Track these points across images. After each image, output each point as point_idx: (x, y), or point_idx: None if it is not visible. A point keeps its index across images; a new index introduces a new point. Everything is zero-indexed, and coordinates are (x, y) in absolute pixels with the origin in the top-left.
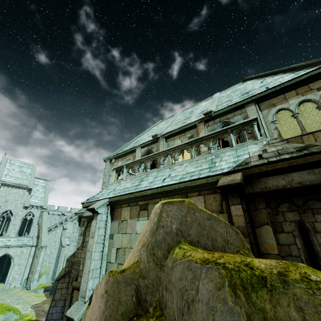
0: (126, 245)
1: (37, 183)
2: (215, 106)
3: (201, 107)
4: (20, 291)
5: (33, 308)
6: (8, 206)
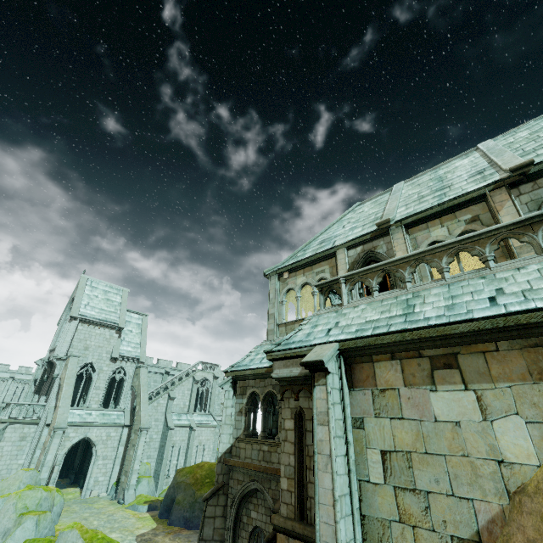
0: (411, 446)
1: (130, 319)
2: (519, 157)
3: (463, 167)
4: (108, 505)
5: (140, 542)
6: (88, 357)
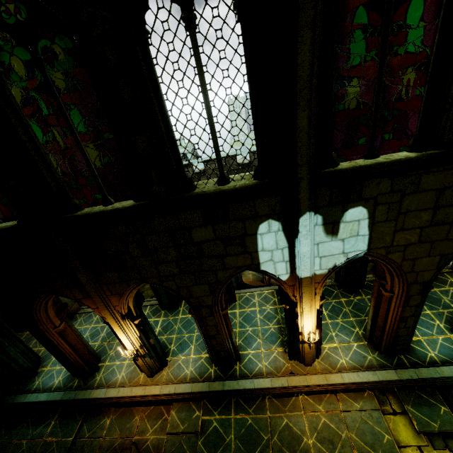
0: None
1: None
2: None
3: None
4: None
5: None
6: None
